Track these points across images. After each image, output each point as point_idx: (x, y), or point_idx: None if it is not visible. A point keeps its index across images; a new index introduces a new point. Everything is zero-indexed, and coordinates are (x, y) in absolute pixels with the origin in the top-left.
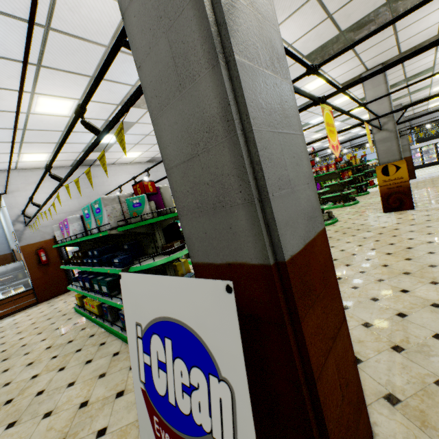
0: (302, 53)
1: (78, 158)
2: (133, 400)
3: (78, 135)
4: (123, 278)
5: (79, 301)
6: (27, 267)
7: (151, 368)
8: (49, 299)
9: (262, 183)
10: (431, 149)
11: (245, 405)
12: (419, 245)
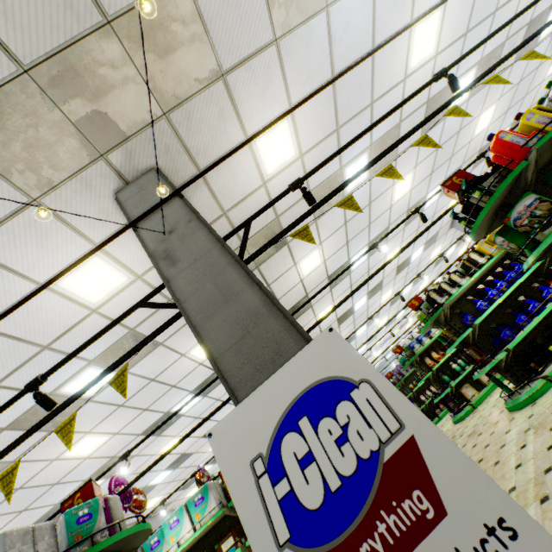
0: None
1: None
2: None
3: None
4: (217, 431)
5: None
6: None
7: (293, 488)
8: None
9: (301, 330)
10: None
11: (379, 377)
12: None
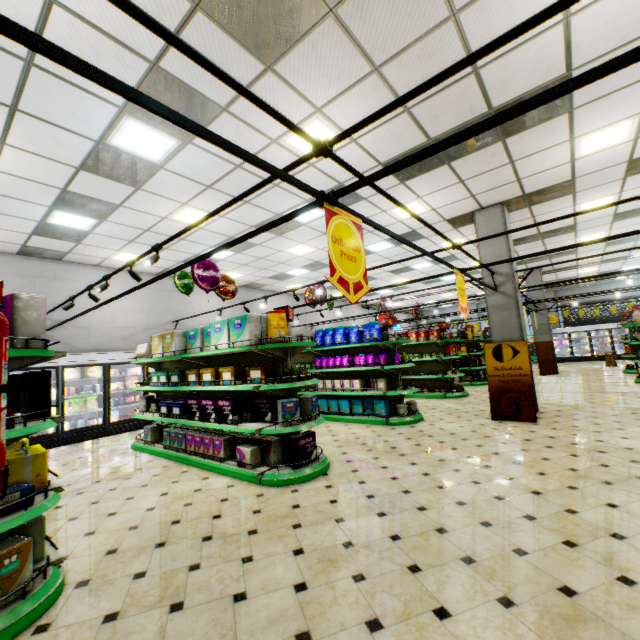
0: (376, 158)
1: (29, 244)
2: None
3: (16, 204)
4: None
5: None
6: None
7: None
8: None
9: None
10: (583, 338)
11: None
12: (516, 496)
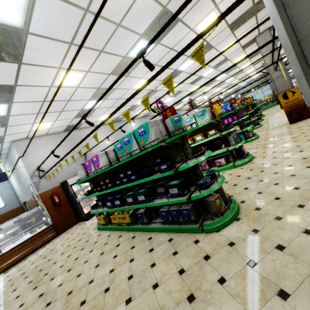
0: (228, 23)
1: (70, 124)
2: (224, 257)
3: (76, 103)
4: None
5: (104, 220)
6: (46, 209)
7: None
8: (65, 231)
9: None
10: None
11: None
12: None
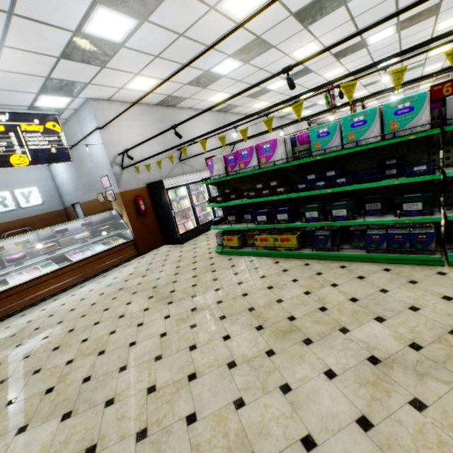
0: None
1: (173, 94)
2: None
3: (211, 56)
4: None
5: (237, 242)
6: (127, 215)
7: None
8: (148, 252)
9: None
10: None
11: None
12: None
